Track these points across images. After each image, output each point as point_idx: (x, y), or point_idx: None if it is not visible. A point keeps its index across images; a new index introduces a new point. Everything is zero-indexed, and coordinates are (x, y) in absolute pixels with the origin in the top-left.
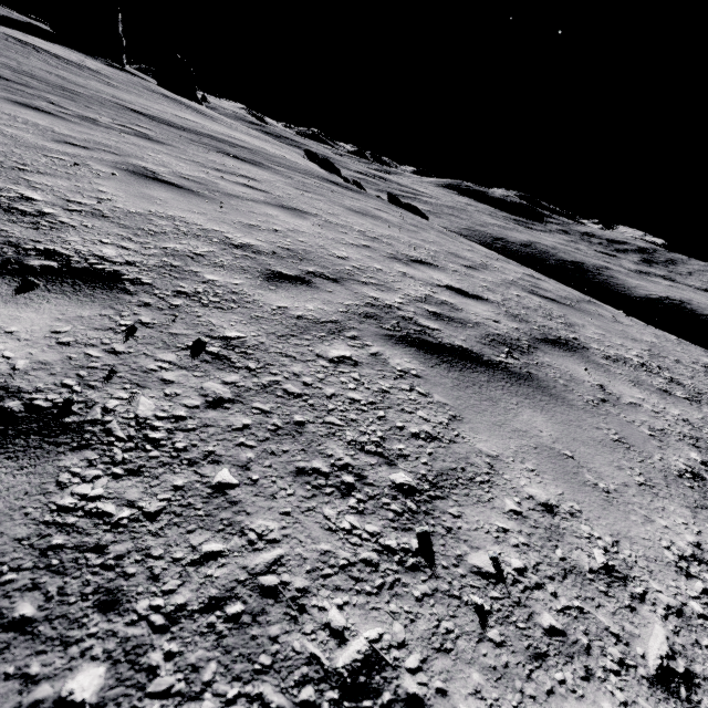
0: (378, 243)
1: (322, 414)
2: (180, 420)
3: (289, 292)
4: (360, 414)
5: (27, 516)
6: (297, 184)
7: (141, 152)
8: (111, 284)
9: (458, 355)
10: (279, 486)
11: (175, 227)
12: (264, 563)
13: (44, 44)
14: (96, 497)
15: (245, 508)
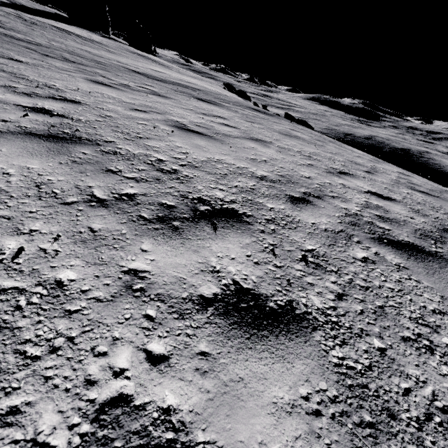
0: (314, 161)
1: (385, 300)
2: (335, 309)
3: (307, 211)
4: (400, 298)
5: (328, 369)
6: (243, 116)
7: (165, 108)
8: (239, 219)
9: (413, 249)
10: (402, 348)
11: (226, 168)
12: (430, 394)
13: (68, 28)
14: (342, 357)
15: (399, 362)
